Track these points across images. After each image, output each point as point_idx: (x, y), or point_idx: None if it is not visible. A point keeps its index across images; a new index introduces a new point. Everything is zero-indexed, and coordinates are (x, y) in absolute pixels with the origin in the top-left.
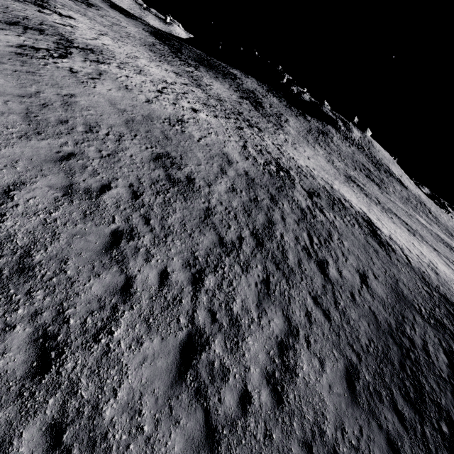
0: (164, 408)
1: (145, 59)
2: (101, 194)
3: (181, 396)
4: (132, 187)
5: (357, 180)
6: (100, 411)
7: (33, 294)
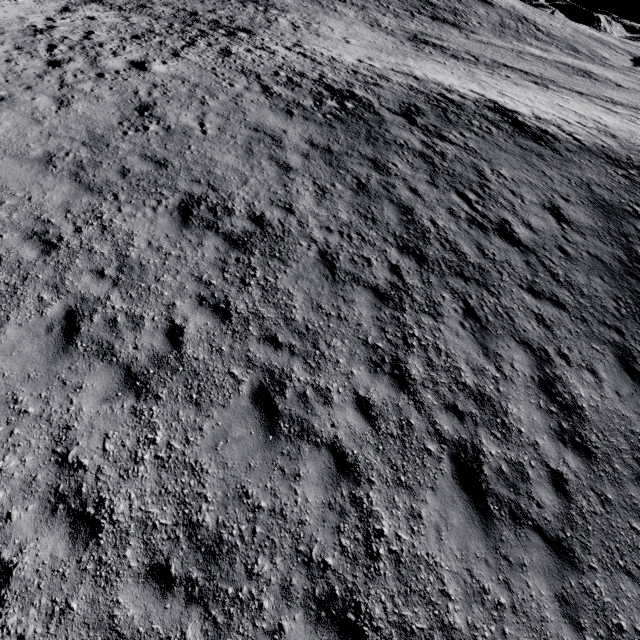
0: (500, 563)
1: None
2: (178, 350)
3: (504, 537)
4: (205, 302)
5: (427, 36)
6: (450, 627)
7: (257, 570)
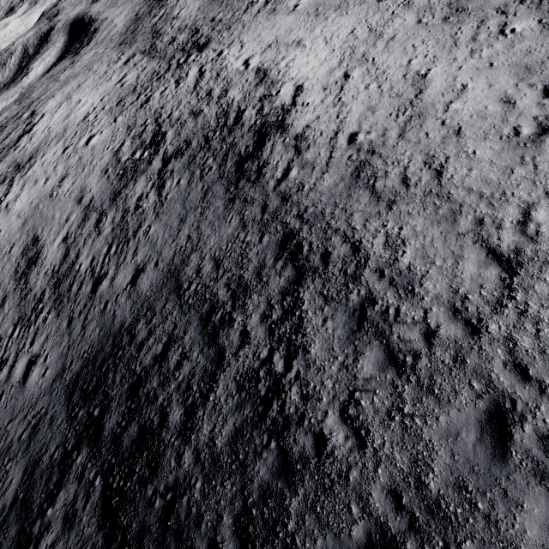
0: None
1: (90, 91)
2: None
3: None
4: (5, 286)
5: None
6: None
7: None
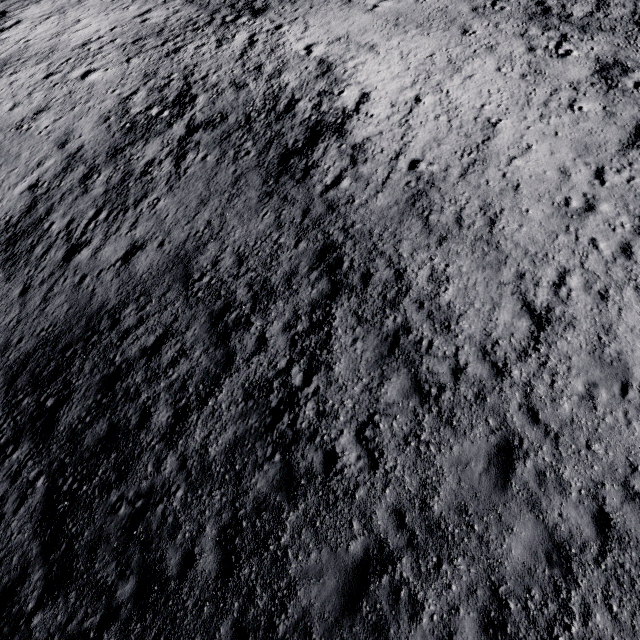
0: None
1: (96, 13)
2: None
3: None
4: None
5: None
6: None
7: None
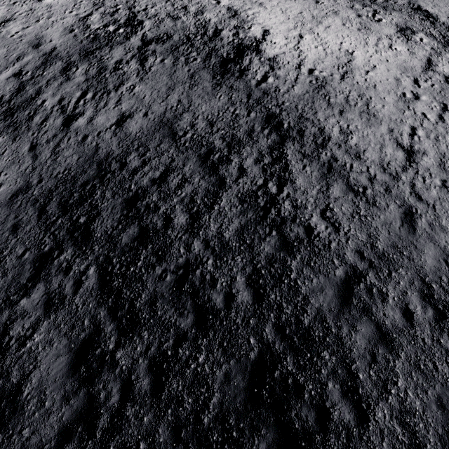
0: None
1: None
2: None
3: None
4: None
5: None
6: None
7: None
